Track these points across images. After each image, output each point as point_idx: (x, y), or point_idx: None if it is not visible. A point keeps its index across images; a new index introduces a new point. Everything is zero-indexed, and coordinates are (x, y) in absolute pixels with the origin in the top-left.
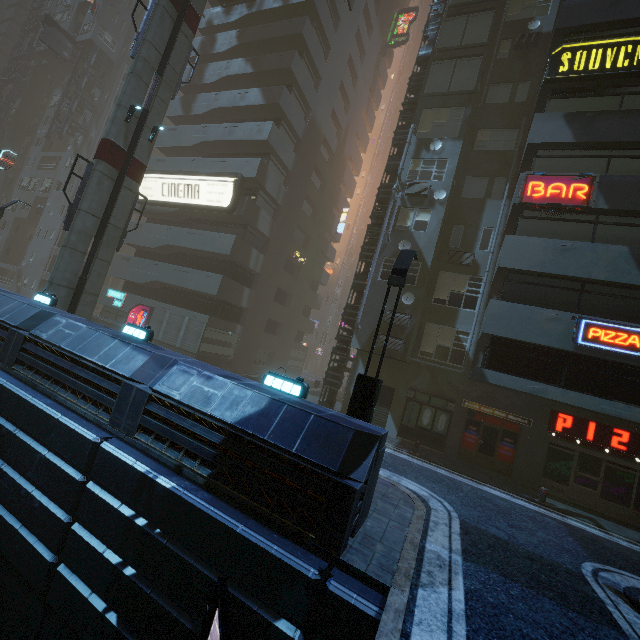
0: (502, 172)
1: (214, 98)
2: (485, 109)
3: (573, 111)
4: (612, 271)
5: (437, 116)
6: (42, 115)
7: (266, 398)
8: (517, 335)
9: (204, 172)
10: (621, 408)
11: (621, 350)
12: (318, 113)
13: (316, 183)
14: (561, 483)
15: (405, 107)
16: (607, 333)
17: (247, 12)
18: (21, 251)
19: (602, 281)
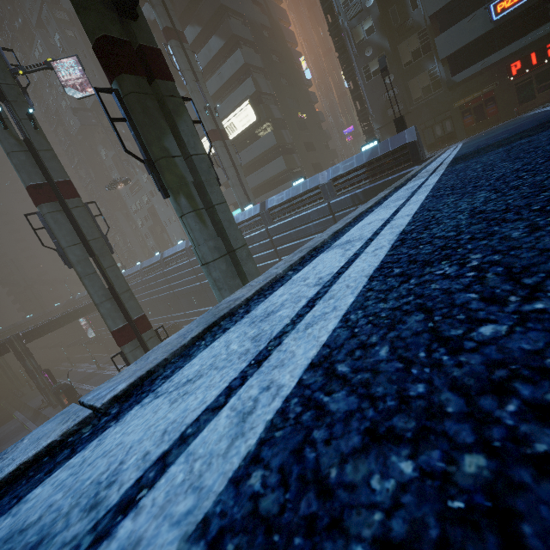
0: None
1: None
2: None
3: None
4: None
5: None
6: (106, 168)
7: (370, 149)
8: (459, 45)
9: (228, 113)
10: (533, 35)
11: (519, 4)
12: (248, 13)
13: (276, 60)
14: (531, 100)
15: None
16: (507, 1)
17: None
18: (164, 242)
19: None
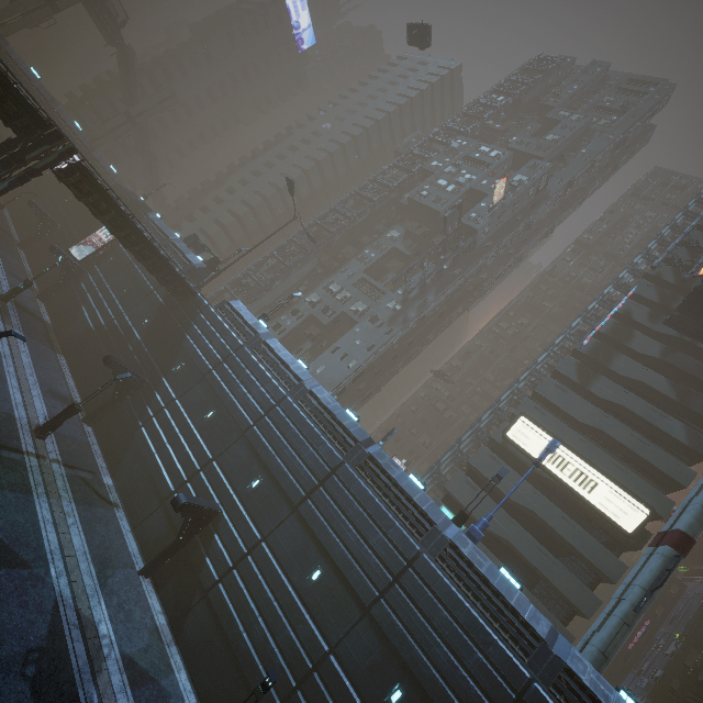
0: None
1: (622, 393)
2: None
3: None
4: None
5: None
6: (375, 238)
7: None
8: None
9: (604, 471)
10: None
11: None
12: None
13: None
14: None
15: None
16: None
17: (678, 335)
18: (296, 342)
19: None
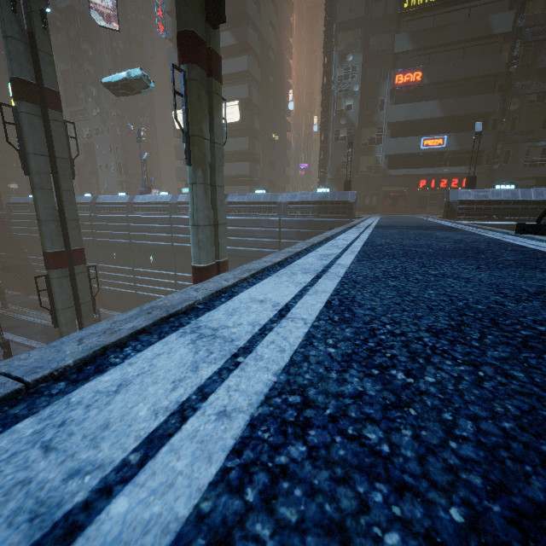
0: (385, 63)
1: None
2: (372, 22)
3: (413, 29)
4: (432, 113)
5: (346, 37)
6: None
7: (323, 193)
8: (398, 152)
9: None
10: (437, 170)
11: (436, 147)
12: (264, 30)
13: (271, 80)
14: (424, 208)
15: (326, 28)
16: (431, 141)
17: None
18: (89, 184)
19: (429, 119)
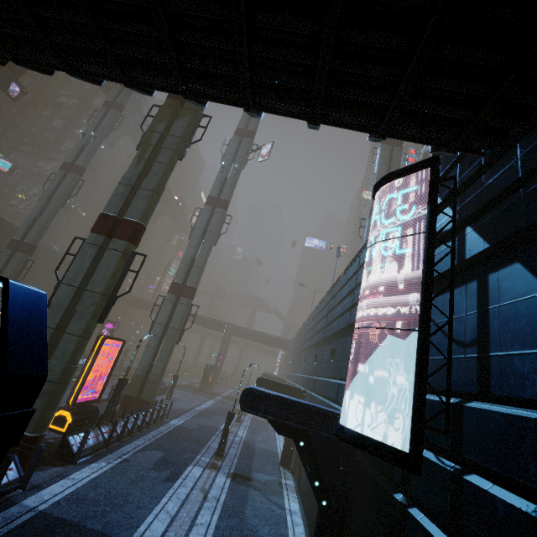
0: None
1: None
2: None
3: None
4: None
5: None
6: None
7: None
8: None
9: None
10: None
11: None
12: None
13: None
14: None
15: None
16: None
17: None
18: None
19: None
